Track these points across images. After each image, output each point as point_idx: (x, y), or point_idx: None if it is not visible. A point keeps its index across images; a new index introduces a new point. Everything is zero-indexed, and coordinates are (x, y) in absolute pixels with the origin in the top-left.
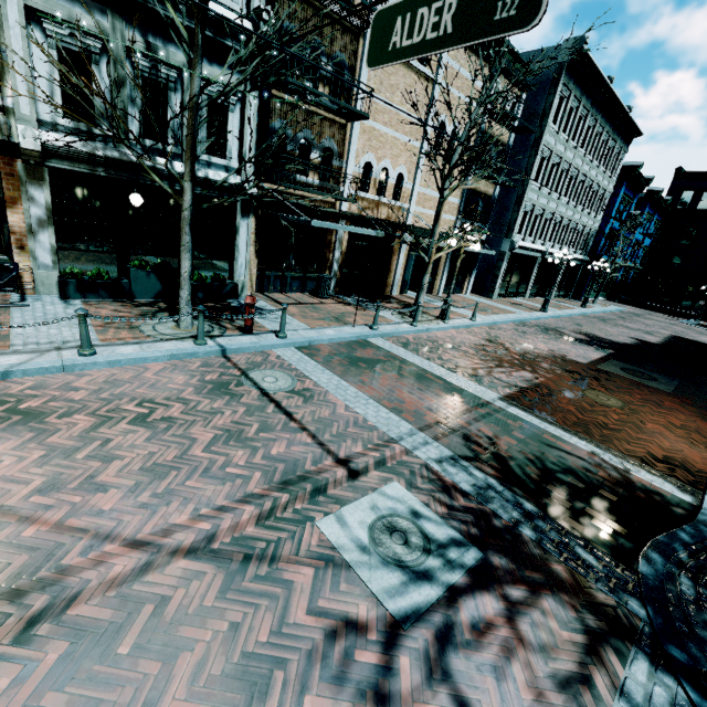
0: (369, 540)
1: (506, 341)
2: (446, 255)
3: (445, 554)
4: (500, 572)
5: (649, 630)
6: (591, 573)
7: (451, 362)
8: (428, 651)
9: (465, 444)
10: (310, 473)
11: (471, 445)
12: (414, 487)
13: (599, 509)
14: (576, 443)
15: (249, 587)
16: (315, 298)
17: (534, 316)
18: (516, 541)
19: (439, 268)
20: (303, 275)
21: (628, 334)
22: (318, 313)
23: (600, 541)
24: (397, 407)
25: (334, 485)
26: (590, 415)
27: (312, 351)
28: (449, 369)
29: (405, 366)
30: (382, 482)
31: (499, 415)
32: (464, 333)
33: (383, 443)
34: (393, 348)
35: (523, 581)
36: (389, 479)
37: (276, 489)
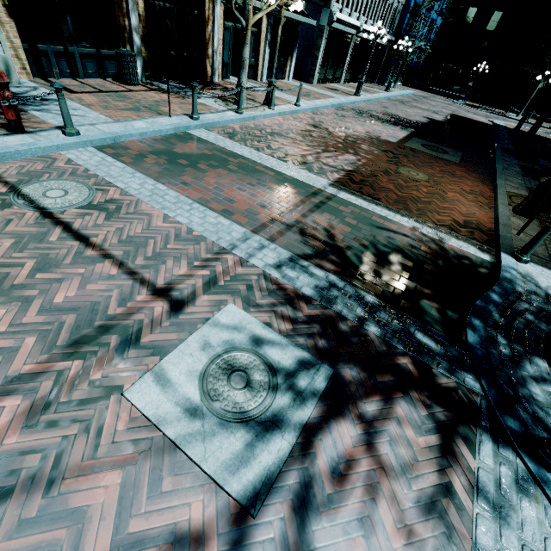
0: (201, 397)
1: (329, 126)
2: (266, 29)
3: (294, 384)
4: (353, 387)
5: (485, 404)
6: (432, 358)
7: (280, 151)
8: (285, 535)
9: (303, 241)
10: (116, 318)
11: (308, 241)
12: (253, 305)
13: (427, 286)
14: (399, 221)
15: (4, 550)
16: (120, 85)
17: (350, 100)
18: (363, 343)
19: (260, 47)
20: (96, 52)
21: (421, 114)
22: (125, 102)
23: (434, 320)
24: (226, 208)
25: (150, 328)
26: (406, 192)
27: (117, 151)
28: (279, 158)
29: (233, 159)
30: (214, 308)
31: (332, 203)
32: (290, 119)
33: (213, 256)
34: (219, 140)
35: (375, 390)
36: (222, 303)
37: (61, 358)
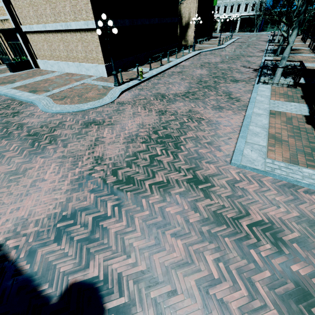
0: None
1: None
2: None
3: None
4: None
5: None
6: None
7: None
8: None
9: None
10: None
11: None
12: None
13: None
14: None
15: None
16: None
17: None
18: None
19: None
20: None
21: None
22: None
23: None
24: None
25: None
26: None
27: None
28: None
29: None
30: None
31: None
32: None
33: None
34: None
35: None
36: None
37: None
